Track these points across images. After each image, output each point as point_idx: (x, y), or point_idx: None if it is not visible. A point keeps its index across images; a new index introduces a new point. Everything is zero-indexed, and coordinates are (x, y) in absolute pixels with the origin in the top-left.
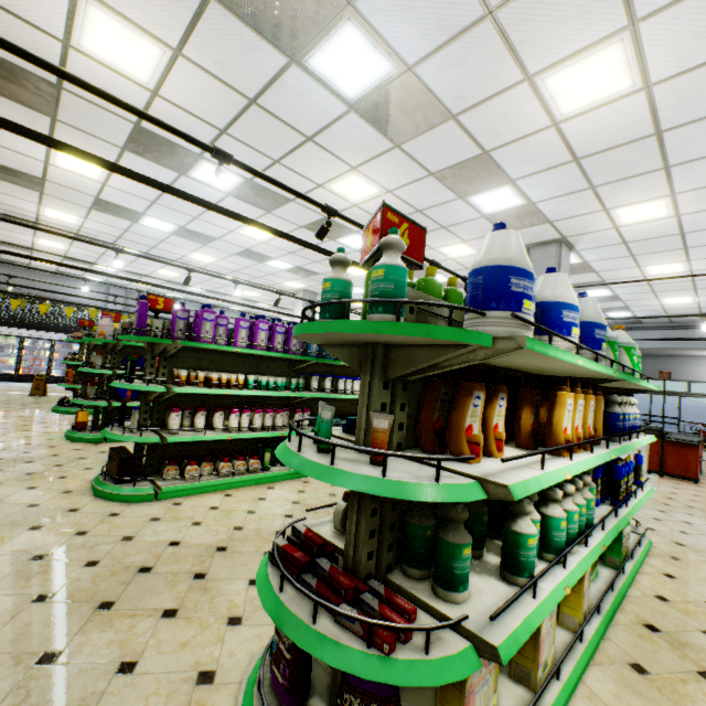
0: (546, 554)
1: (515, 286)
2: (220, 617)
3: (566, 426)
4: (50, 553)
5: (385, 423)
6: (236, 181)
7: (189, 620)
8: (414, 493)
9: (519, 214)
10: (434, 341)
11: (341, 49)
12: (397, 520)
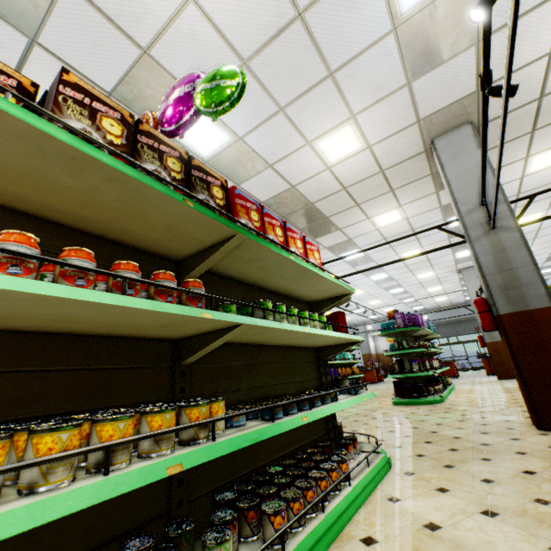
0: None
1: None
2: None
3: None
4: (480, 407)
5: None
6: (359, 256)
7: None
8: None
9: (469, 257)
10: None
11: None
12: None
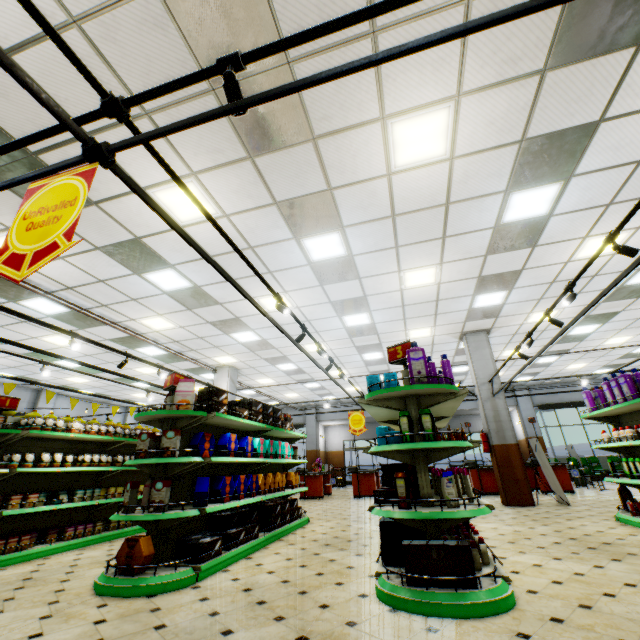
0: None
1: None
2: None
3: None
4: None
5: None
6: (337, 254)
7: None
8: None
9: (488, 310)
10: None
11: (537, 194)
12: None
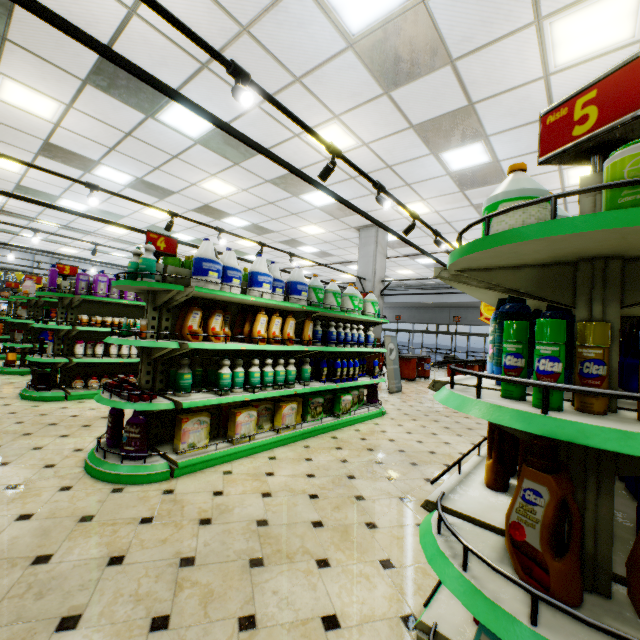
0: (248, 389)
1: (205, 266)
2: (93, 436)
3: (260, 330)
4: None
5: (145, 322)
6: (130, 178)
7: (75, 437)
8: (144, 344)
9: (339, 207)
10: (160, 288)
11: (177, 113)
12: (166, 370)
